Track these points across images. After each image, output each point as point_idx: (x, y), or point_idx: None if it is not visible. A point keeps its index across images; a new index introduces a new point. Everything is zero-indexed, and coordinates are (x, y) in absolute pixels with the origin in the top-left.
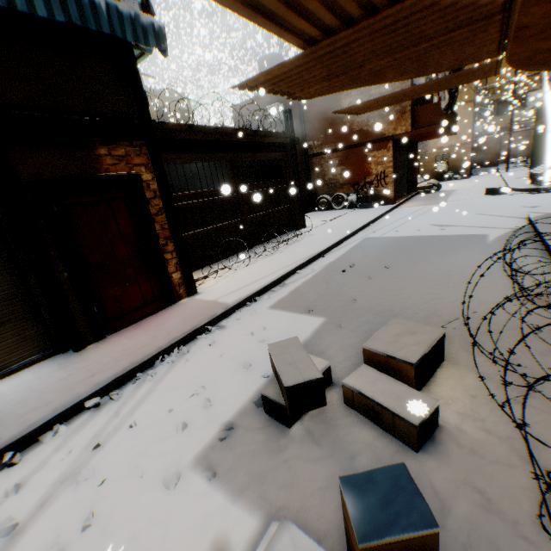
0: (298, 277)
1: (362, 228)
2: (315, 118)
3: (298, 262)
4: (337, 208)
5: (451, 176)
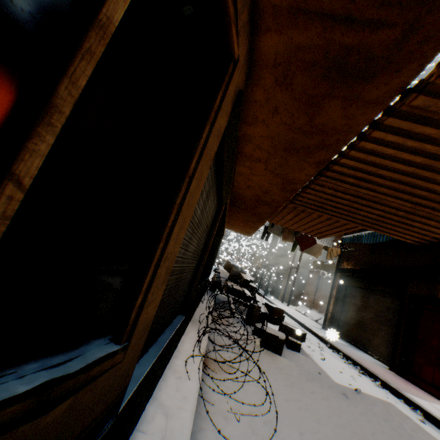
0: None
1: None
2: None
3: None
4: None
5: None
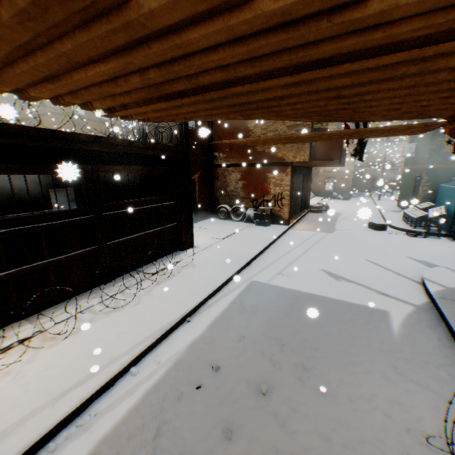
0: (125, 390)
1: (252, 260)
2: (223, 132)
3: (139, 346)
4: (235, 220)
5: (336, 195)
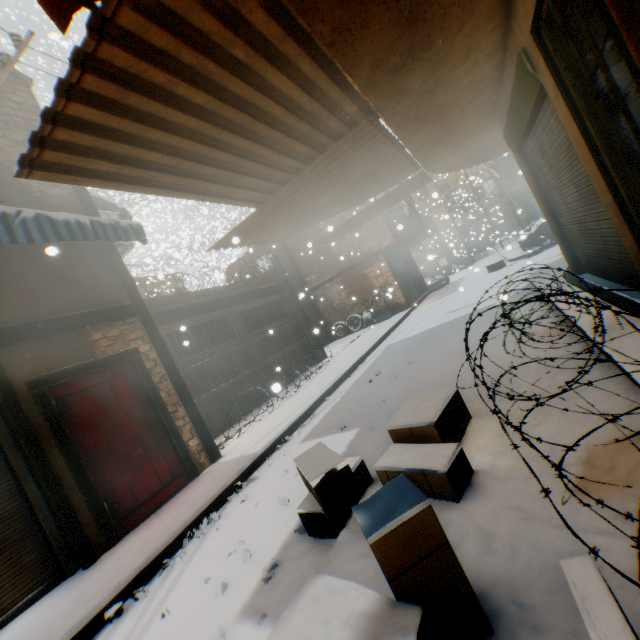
0: (327, 404)
1: (383, 338)
2: (304, 256)
3: (323, 389)
4: (355, 330)
5: (456, 267)
